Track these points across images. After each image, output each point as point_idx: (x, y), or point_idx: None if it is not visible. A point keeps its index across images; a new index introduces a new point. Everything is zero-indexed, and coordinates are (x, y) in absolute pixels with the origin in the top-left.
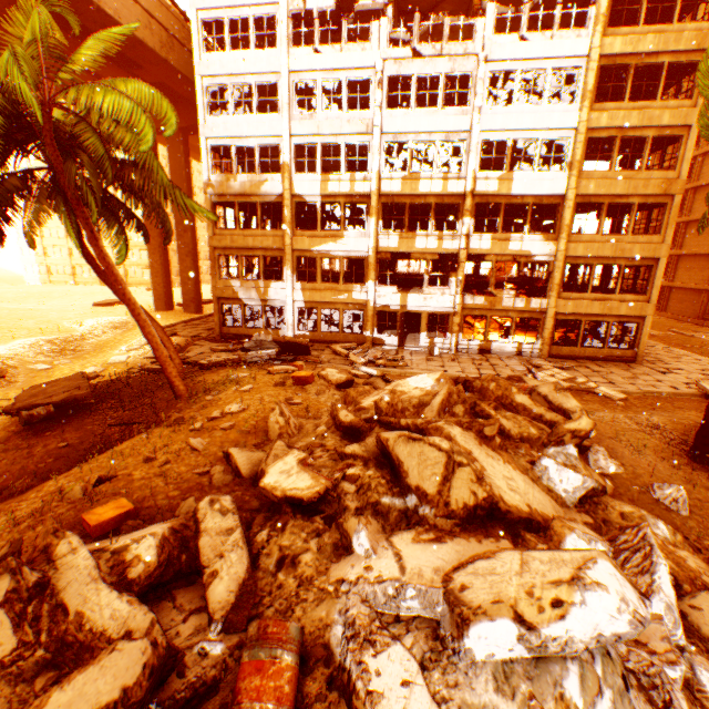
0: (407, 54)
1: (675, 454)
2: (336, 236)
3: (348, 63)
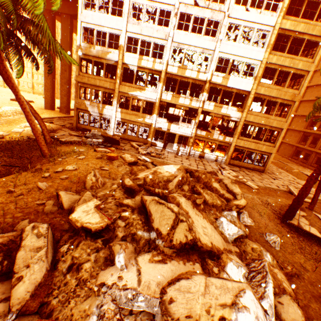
0: (191, 3)
1: (275, 218)
2: (141, 89)
3: None
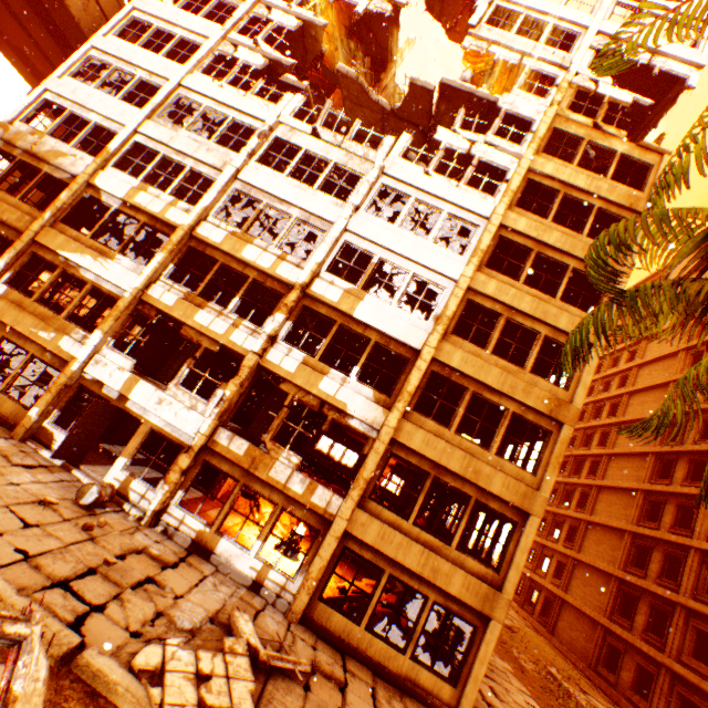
0: (306, 130)
1: None
2: (105, 254)
3: (243, 106)
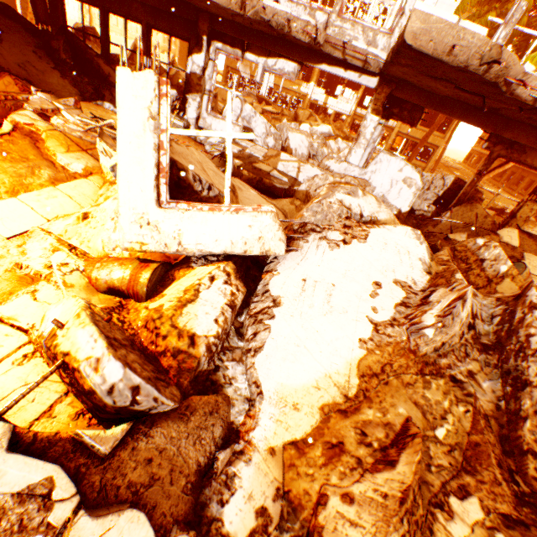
0: None
1: None
2: None
3: None
